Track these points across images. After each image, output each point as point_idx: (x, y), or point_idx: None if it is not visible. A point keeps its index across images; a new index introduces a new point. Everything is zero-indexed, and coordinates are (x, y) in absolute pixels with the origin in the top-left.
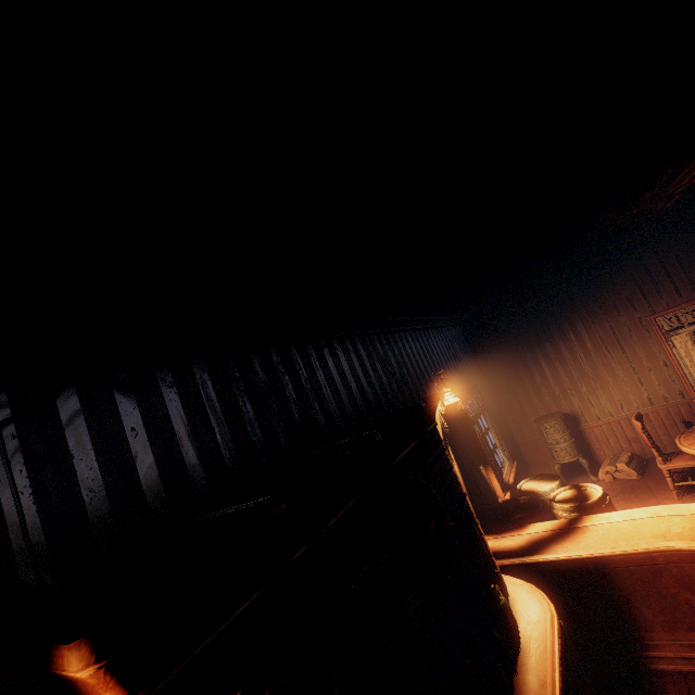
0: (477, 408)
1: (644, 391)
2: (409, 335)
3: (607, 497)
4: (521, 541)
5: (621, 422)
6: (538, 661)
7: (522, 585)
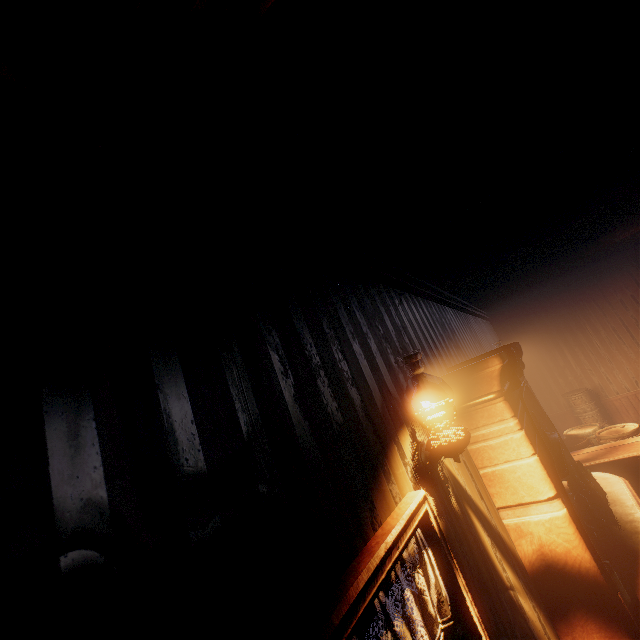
0: None
1: None
2: (472, 317)
3: None
4: (581, 457)
5: (638, 396)
6: (621, 496)
7: (593, 473)
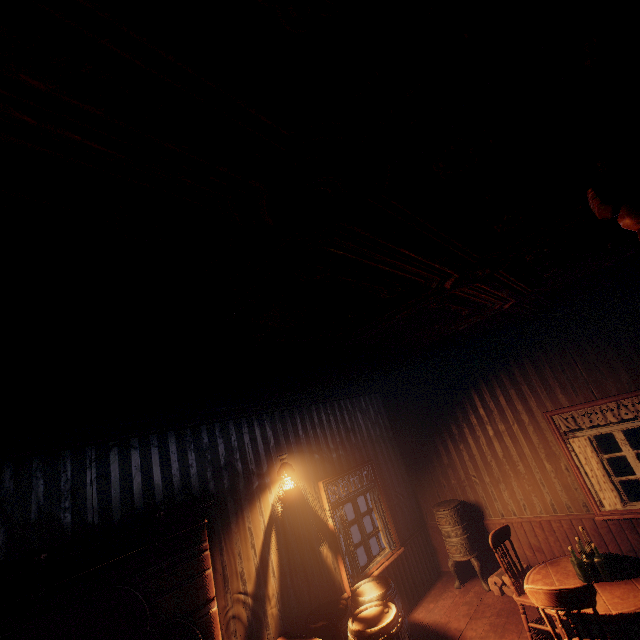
0: (355, 487)
1: (546, 494)
2: (270, 416)
3: (393, 629)
4: None
5: (524, 525)
6: None
7: None
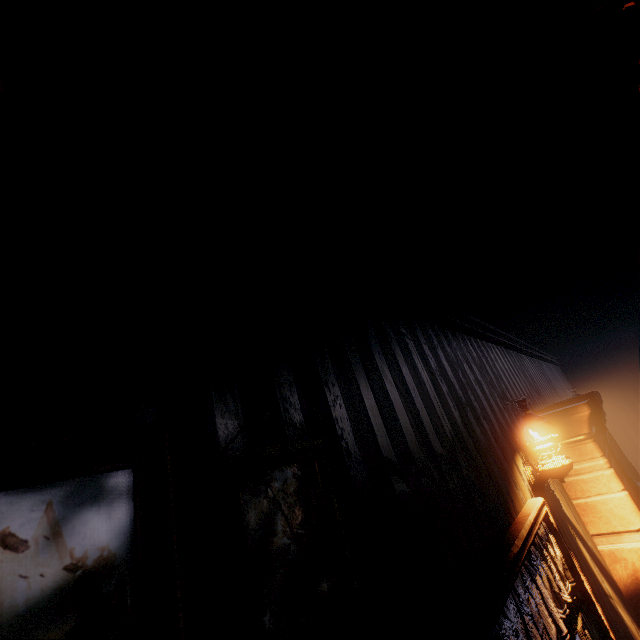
0: None
1: None
2: (543, 363)
3: None
4: None
5: None
6: None
7: None
